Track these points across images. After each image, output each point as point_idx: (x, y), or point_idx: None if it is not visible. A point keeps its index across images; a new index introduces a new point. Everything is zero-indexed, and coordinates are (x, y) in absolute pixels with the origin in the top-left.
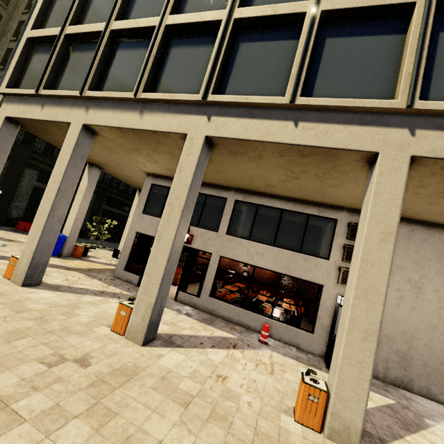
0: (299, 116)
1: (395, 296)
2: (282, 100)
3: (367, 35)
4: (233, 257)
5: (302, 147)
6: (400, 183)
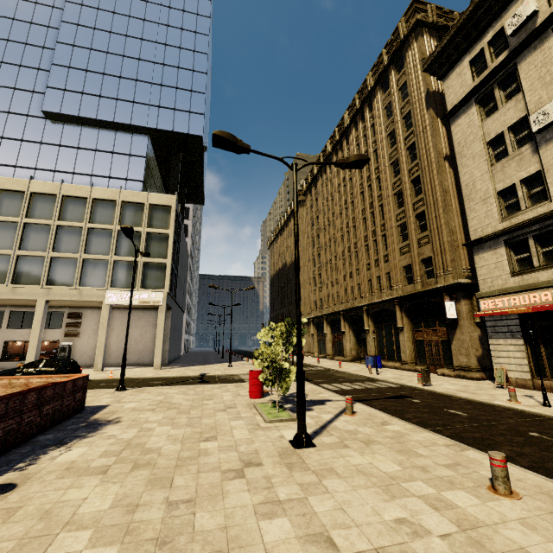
0: (12, 289)
1: (88, 336)
2: (4, 286)
3: (35, 262)
4: (12, 339)
5: (15, 299)
6: (43, 307)
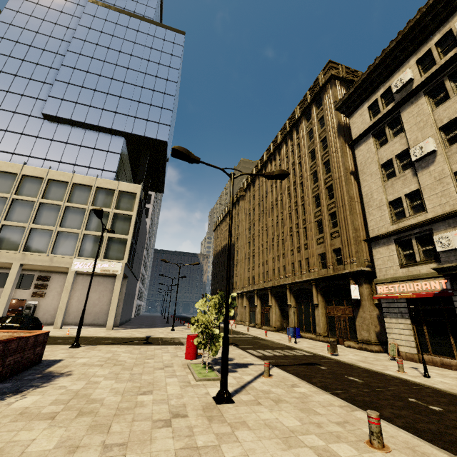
0: None
1: (52, 297)
2: None
3: (17, 231)
4: None
5: None
6: (17, 270)
